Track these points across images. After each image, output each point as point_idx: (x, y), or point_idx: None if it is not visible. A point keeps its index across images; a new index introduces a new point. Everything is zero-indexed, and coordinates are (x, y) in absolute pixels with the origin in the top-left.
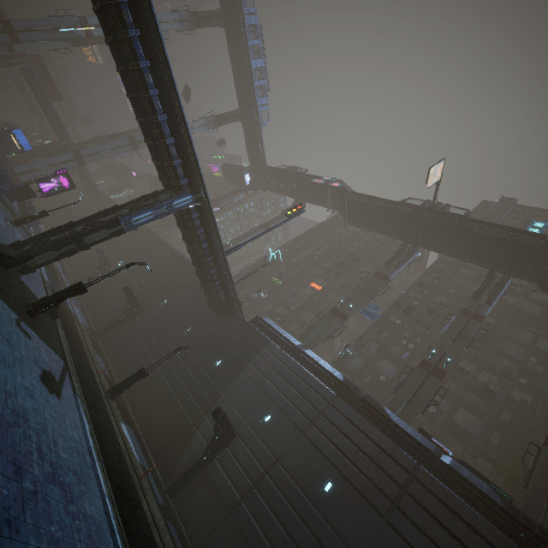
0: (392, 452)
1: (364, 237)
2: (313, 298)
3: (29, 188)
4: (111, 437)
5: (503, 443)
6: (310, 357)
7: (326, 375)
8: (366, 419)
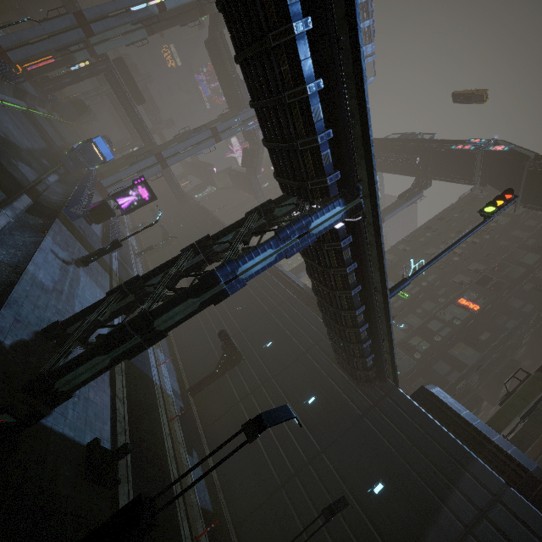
0: None
1: (527, 222)
2: (467, 323)
3: (107, 206)
4: None
5: None
6: None
7: None
8: None
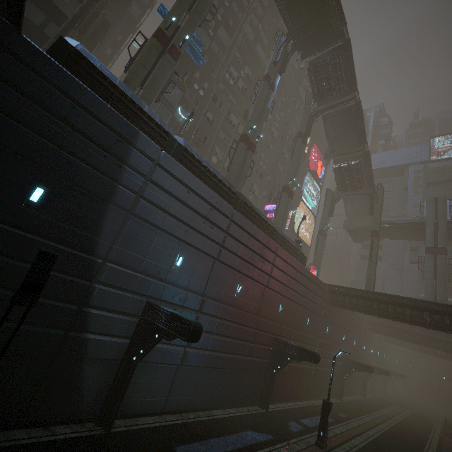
0: (268, 244)
1: None
2: None
3: None
4: None
5: None
6: (195, 157)
7: (216, 182)
8: (254, 225)
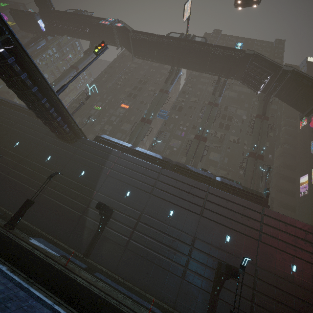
0: (197, 185)
1: (145, 67)
2: (125, 114)
3: None
4: (29, 257)
5: (229, 161)
6: (140, 151)
7: (153, 159)
8: (180, 175)
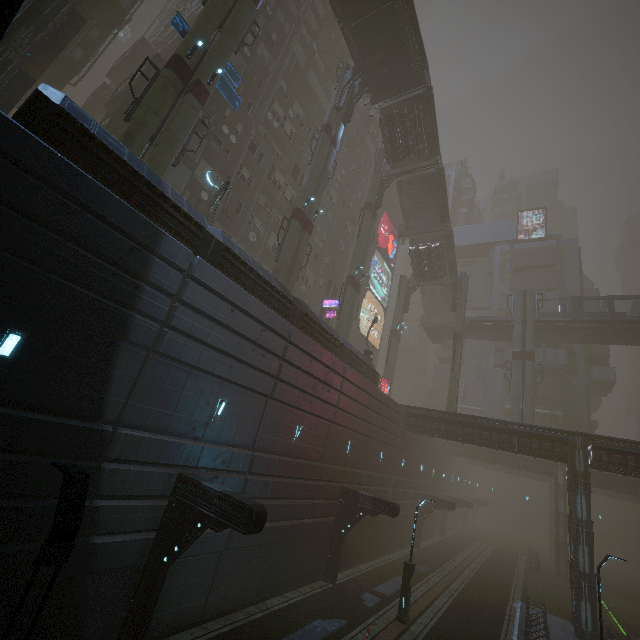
0: (334, 366)
1: None
2: None
3: None
4: None
5: None
6: (239, 258)
7: (267, 290)
8: (317, 344)
